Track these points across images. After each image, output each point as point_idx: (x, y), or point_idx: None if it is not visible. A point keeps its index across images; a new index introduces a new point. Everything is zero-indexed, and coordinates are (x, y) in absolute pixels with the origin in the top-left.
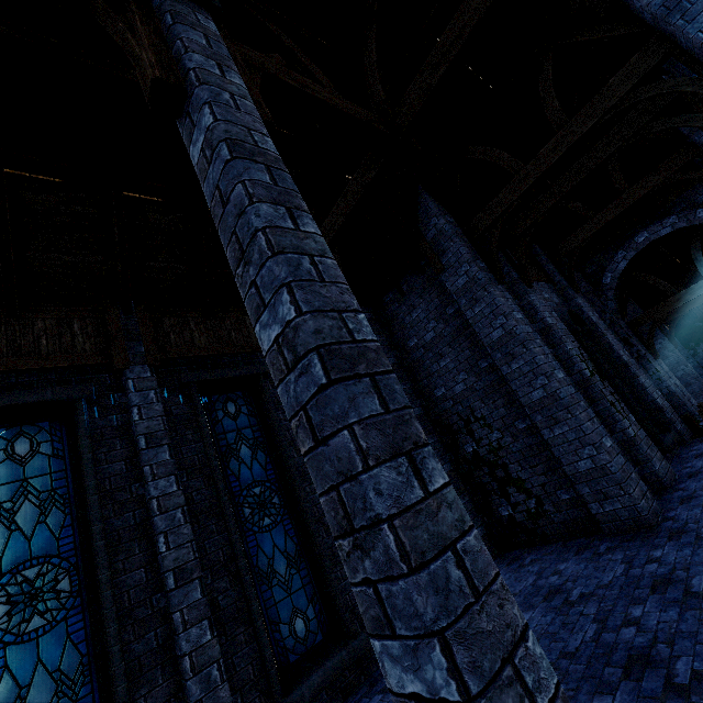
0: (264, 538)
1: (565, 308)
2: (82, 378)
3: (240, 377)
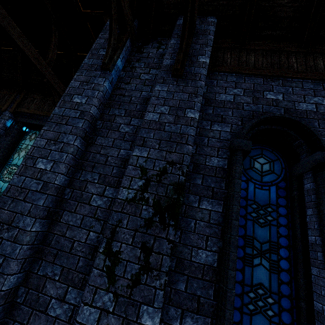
0: (1, 183)
1: (323, 120)
2: (2, 113)
3: (36, 124)
